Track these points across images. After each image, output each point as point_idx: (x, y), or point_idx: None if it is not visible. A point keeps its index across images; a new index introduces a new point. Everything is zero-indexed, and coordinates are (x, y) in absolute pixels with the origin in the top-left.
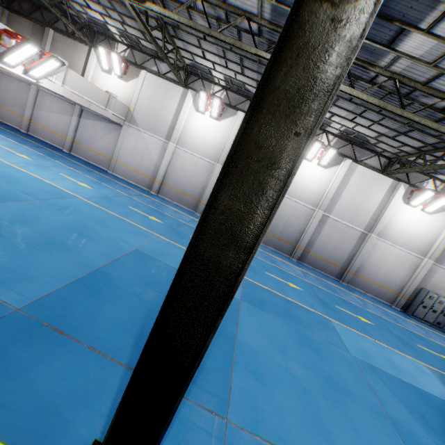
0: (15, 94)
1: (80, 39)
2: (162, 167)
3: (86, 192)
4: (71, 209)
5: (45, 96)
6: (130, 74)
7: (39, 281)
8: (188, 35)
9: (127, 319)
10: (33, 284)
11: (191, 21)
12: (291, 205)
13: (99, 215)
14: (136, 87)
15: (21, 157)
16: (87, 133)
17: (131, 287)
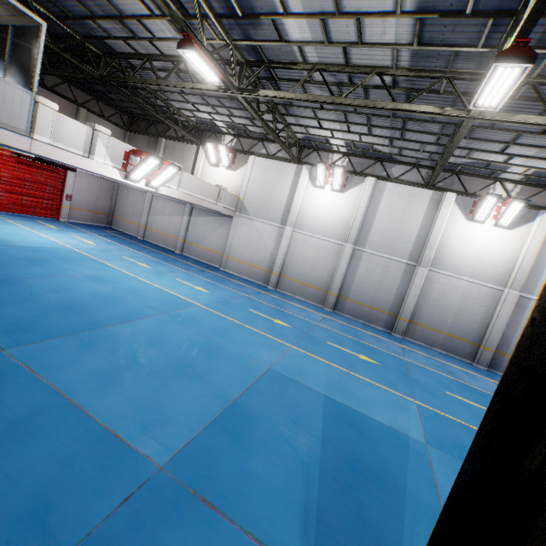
0: (133, 204)
1: (189, 140)
2: (279, 257)
3: (204, 297)
4: (193, 321)
5: (158, 201)
6: (238, 163)
7: (177, 423)
8: (301, 109)
9: (283, 482)
10: (170, 429)
11: (310, 95)
12: (462, 286)
13: (221, 325)
14: (245, 175)
15: (141, 266)
16: (197, 231)
17: (277, 427)
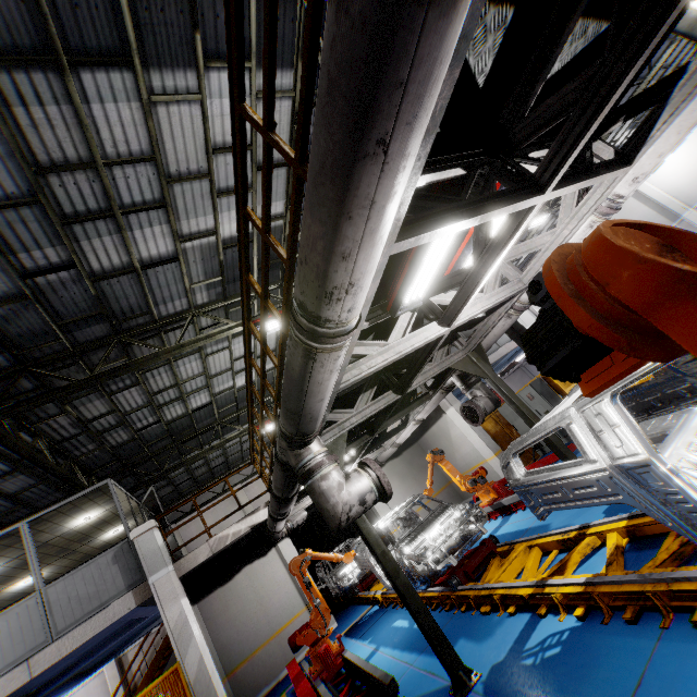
0: None
1: None
2: None
3: None
4: None
5: None
6: None
7: None
8: None
9: None
10: None
11: None
12: None
13: None
14: None
15: None
16: None
17: None
